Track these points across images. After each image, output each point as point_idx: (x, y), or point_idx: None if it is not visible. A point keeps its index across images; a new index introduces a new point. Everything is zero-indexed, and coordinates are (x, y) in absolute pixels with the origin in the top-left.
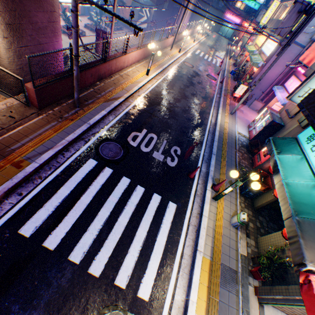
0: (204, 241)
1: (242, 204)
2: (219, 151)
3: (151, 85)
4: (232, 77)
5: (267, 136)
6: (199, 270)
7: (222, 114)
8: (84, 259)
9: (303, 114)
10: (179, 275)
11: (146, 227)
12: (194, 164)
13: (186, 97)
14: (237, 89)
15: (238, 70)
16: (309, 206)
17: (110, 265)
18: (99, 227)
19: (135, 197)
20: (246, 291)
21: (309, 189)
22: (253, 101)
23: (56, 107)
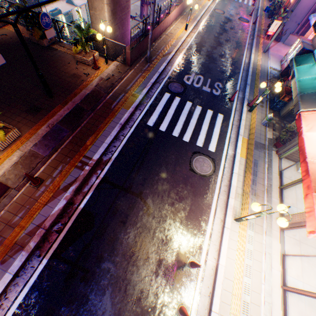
0: (243, 131)
1: None
2: (252, 83)
3: (190, 39)
4: (266, 15)
5: None
6: (241, 142)
7: (255, 54)
8: (179, 135)
9: (314, 31)
10: (229, 145)
11: (206, 125)
12: (233, 93)
13: (221, 44)
14: (270, 27)
15: (273, 5)
16: (310, 89)
17: (192, 138)
18: (182, 124)
19: (197, 111)
20: (270, 152)
21: (312, 80)
22: (287, 36)
23: (137, 64)
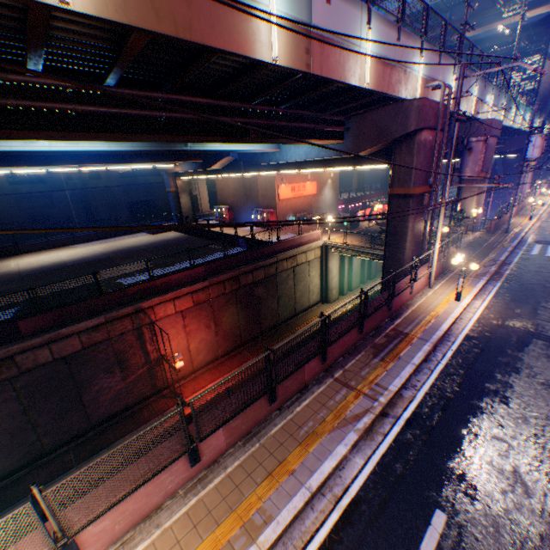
0: None
1: None
2: None
3: (536, 225)
4: None
5: None
6: None
7: None
8: None
9: None
10: None
11: None
12: None
13: None
14: None
15: None
16: None
17: None
18: None
19: None
20: None
21: None
22: None
23: (495, 234)
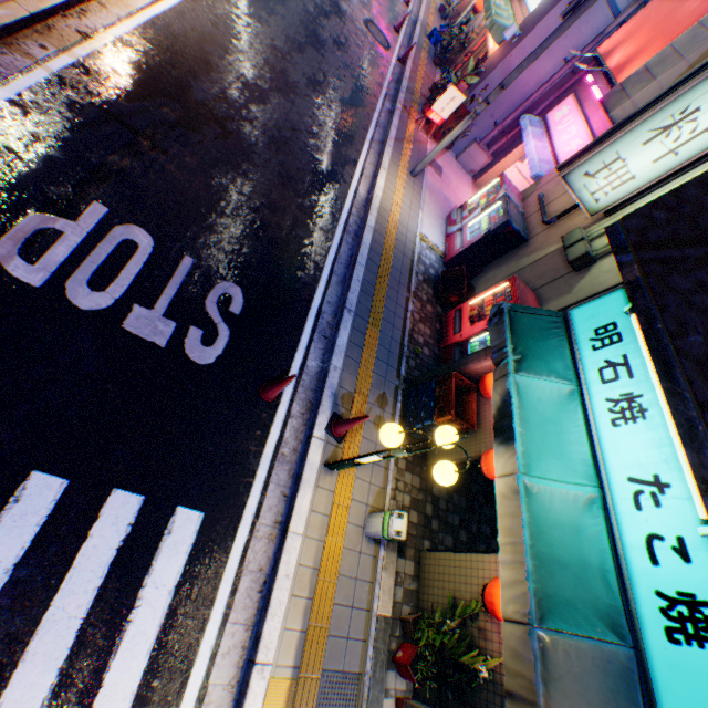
0: (283, 623)
1: (403, 459)
2: (367, 299)
3: None
4: (432, 52)
5: (486, 260)
6: None
7: (391, 174)
8: None
9: (624, 278)
10: None
11: (58, 651)
12: (287, 348)
13: (291, 90)
14: (440, 99)
15: (451, 33)
16: (572, 573)
17: None
18: None
19: (10, 531)
20: None
21: (578, 509)
22: (469, 145)
23: None
